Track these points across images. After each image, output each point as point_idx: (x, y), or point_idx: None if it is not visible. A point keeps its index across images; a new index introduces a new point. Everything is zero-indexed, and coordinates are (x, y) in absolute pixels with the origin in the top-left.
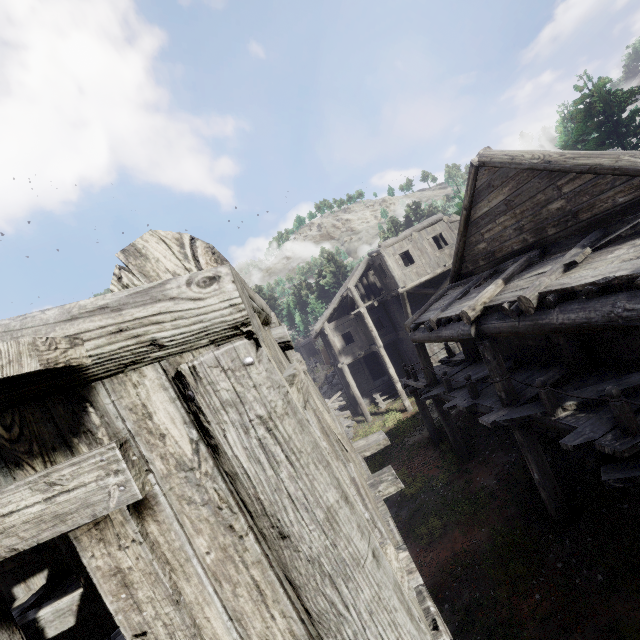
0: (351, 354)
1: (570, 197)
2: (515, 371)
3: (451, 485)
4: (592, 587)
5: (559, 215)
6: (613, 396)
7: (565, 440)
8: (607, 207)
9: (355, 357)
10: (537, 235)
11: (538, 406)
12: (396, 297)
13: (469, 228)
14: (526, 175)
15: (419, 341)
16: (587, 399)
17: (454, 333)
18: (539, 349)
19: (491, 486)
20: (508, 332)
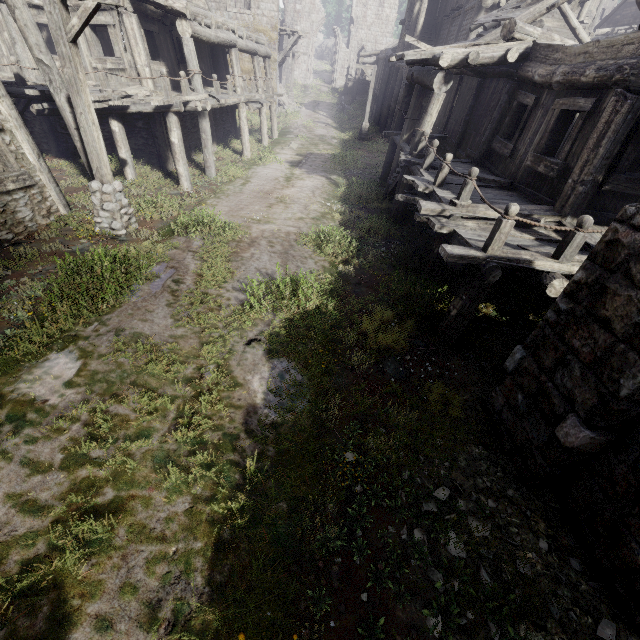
0: None
1: None
2: None
3: None
4: None
5: None
6: None
7: None
8: None
9: None
10: (633, 21)
11: None
12: None
13: (622, 6)
14: None
15: None
16: None
17: None
18: None
19: None
20: None
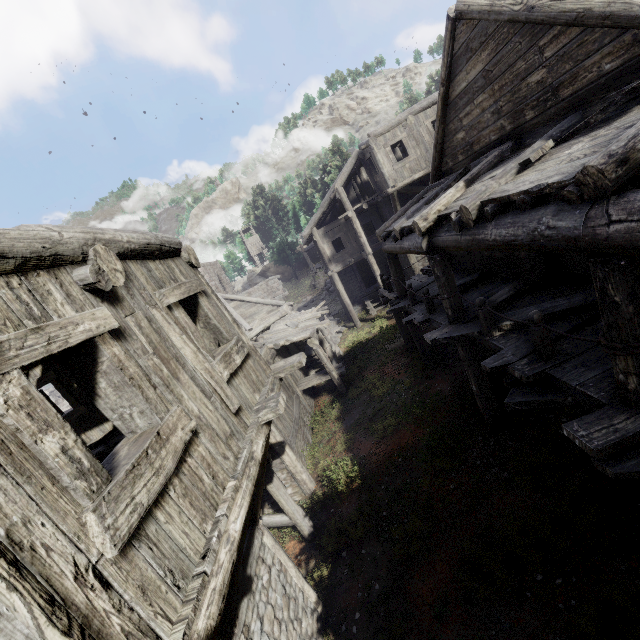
0: (341, 262)
1: (552, 64)
2: (479, 284)
3: (413, 389)
4: (497, 482)
5: (539, 92)
6: (533, 321)
7: (486, 362)
8: (591, 79)
9: (345, 265)
10: (515, 121)
11: (478, 325)
12: (388, 198)
13: (448, 111)
14: (506, 31)
15: (388, 251)
16: (524, 320)
17: (411, 245)
18: (506, 261)
19: (445, 392)
20: (453, 247)
